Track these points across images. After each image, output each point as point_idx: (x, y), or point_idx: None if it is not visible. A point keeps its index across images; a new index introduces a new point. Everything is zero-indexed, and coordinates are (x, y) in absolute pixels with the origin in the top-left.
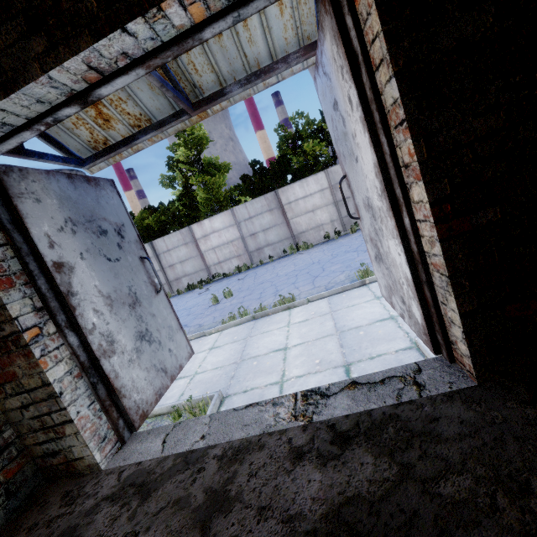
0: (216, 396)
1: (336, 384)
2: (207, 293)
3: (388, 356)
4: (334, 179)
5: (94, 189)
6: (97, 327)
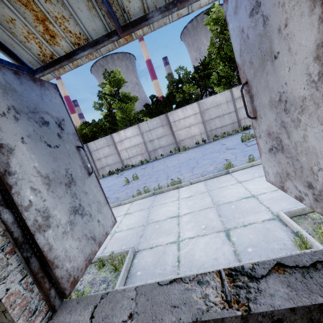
0: (131, 251)
1: (261, 265)
2: (121, 177)
3: (257, 224)
4: (203, 108)
5: (39, 87)
6: (34, 204)
